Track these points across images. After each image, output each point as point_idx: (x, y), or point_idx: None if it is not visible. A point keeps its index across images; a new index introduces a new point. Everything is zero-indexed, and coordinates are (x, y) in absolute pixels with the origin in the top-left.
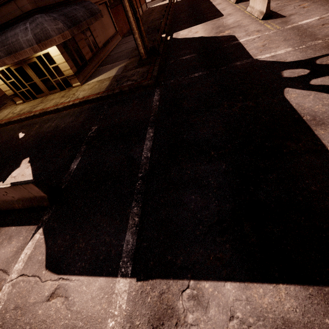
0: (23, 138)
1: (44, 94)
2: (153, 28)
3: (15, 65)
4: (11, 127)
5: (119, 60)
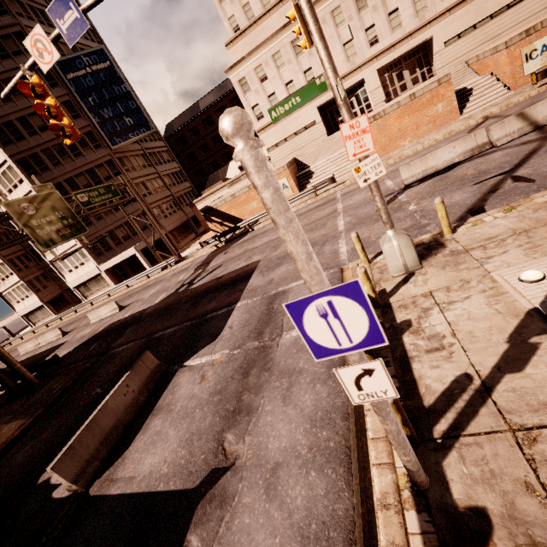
0: None
1: None
2: None
3: None
4: None
5: None
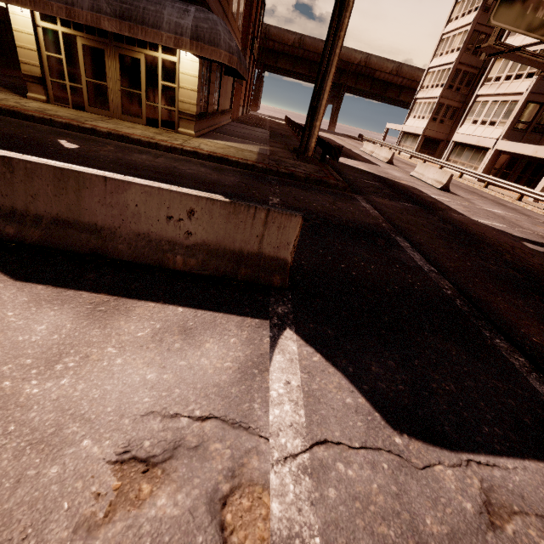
0: (81, 151)
1: (108, 113)
2: (283, 134)
3: (92, 39)
4: (20, 121)
5: (250, 140)
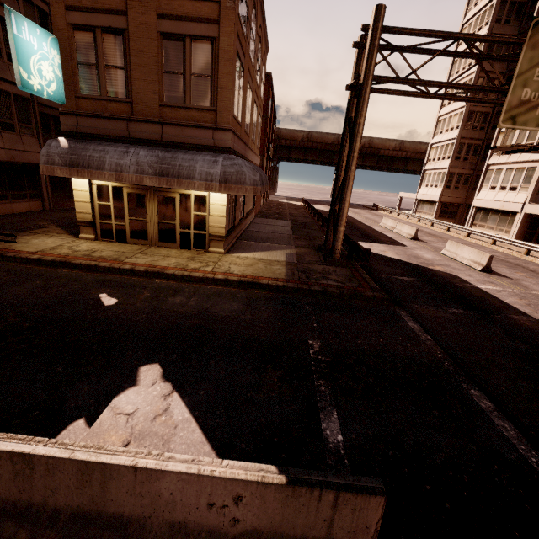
0: (119, 309)
1: (146, 242)
2: (304, 223)
3: (135, 188)
4: (69, 273)
5: (275, 242)
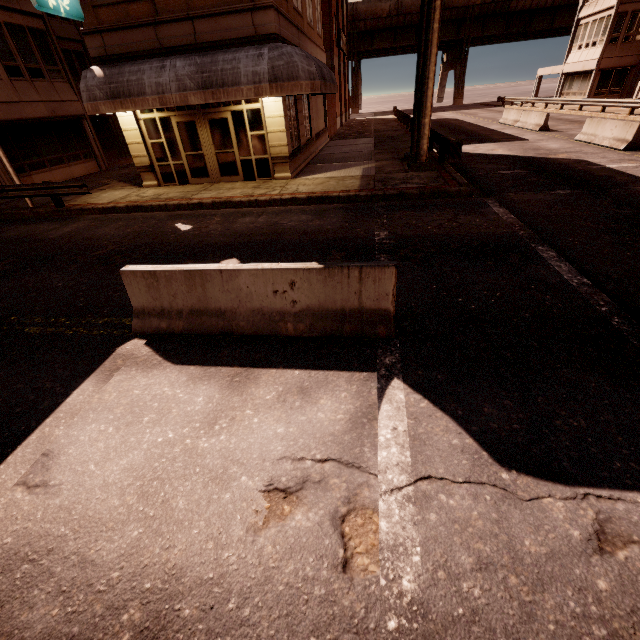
0: (195, 231)
1: (209, 179)
2: (391, 137)
3: (183, 115)
4: (144, 214)
5: (352, 160)
